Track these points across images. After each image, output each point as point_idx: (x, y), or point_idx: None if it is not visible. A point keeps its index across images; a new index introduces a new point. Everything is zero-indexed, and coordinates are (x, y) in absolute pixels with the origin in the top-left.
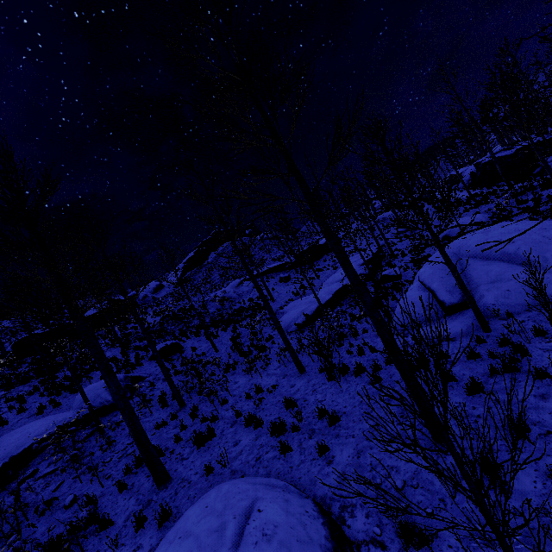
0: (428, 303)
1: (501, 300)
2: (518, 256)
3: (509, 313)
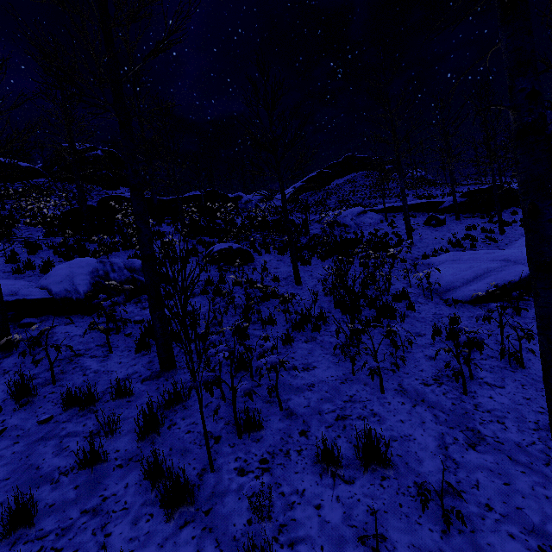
0: None
1: None
2: None
3: None
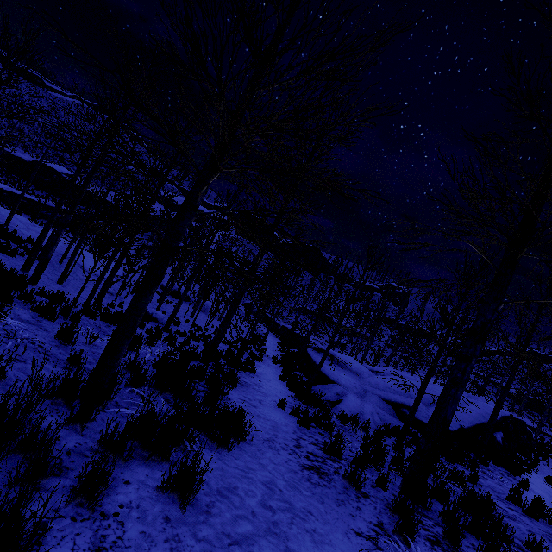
0: None
1: None
2: None
3: None
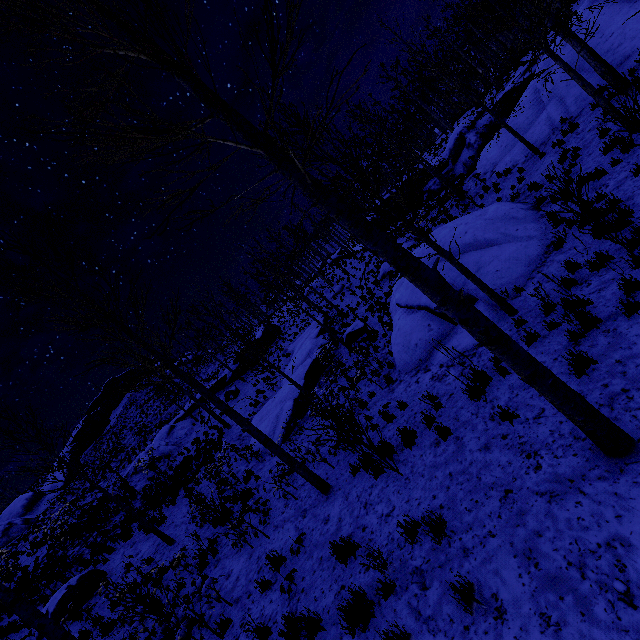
0: (428, 322)
1: (498, 282)
2: (480, 241)
3: (518, 288)
